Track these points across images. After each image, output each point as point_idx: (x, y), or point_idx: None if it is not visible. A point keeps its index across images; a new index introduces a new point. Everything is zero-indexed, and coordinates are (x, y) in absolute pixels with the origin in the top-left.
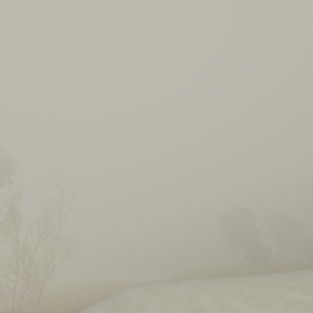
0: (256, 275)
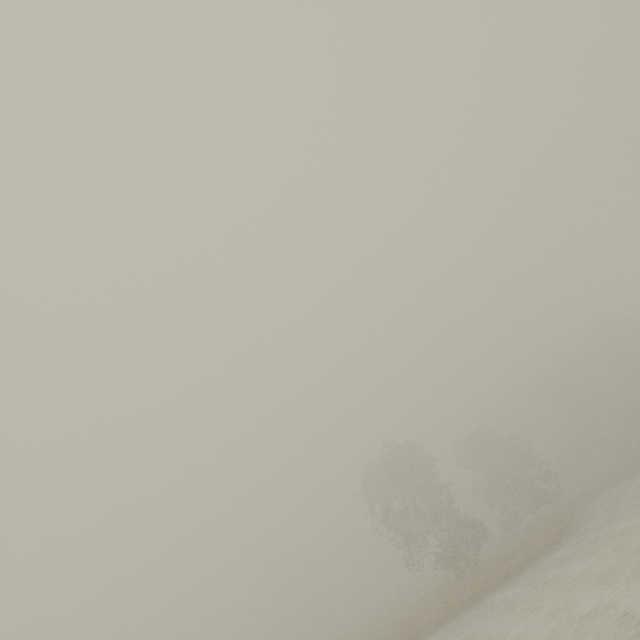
0: (459, 613)
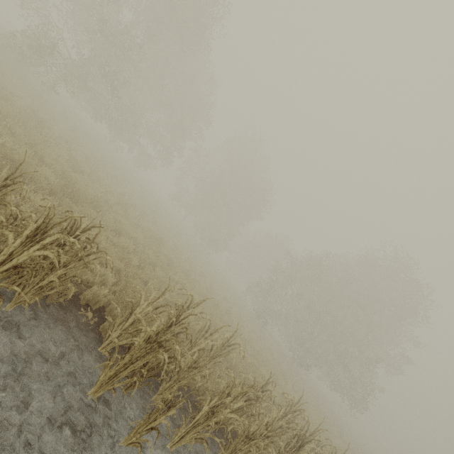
0: None
